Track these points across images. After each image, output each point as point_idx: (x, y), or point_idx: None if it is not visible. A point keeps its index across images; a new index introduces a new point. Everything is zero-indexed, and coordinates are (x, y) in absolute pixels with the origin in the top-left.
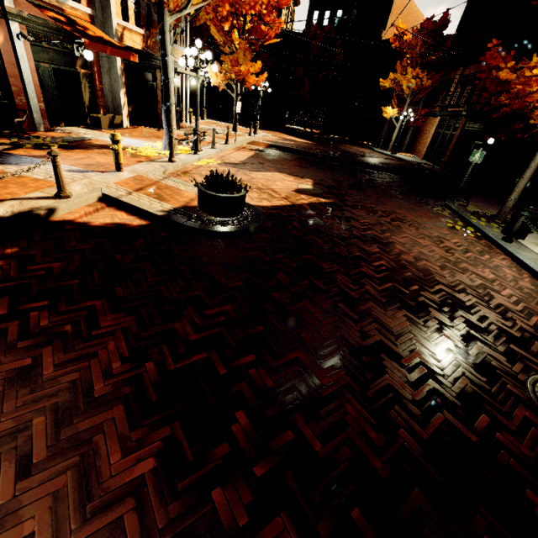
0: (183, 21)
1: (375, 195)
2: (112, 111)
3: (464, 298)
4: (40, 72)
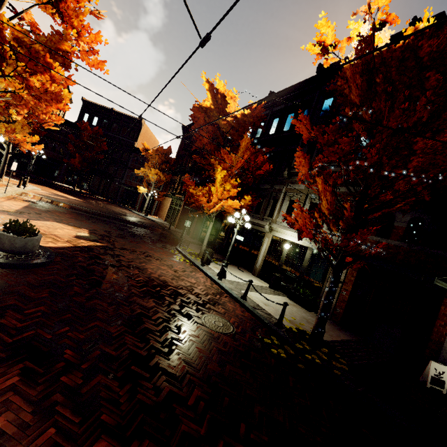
0: None
1: (135, 242)
2: None
3: (181, 291)
4: None
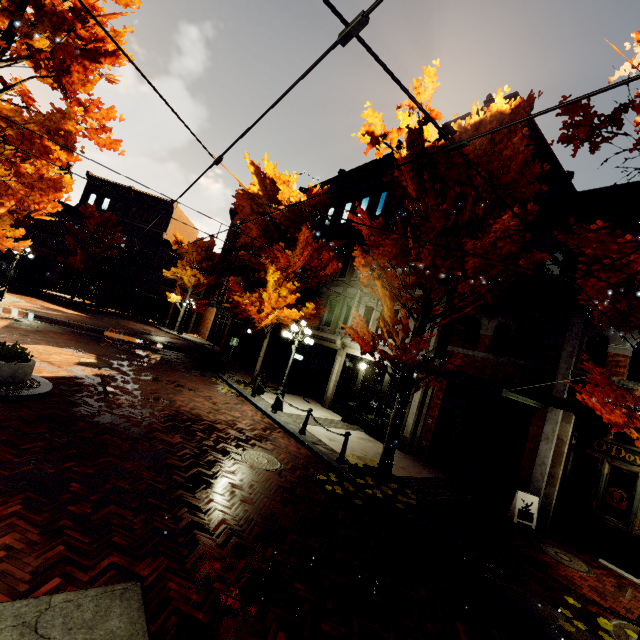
0: None
1: (161, 369)
2: None
3: (219, 426)
4: None
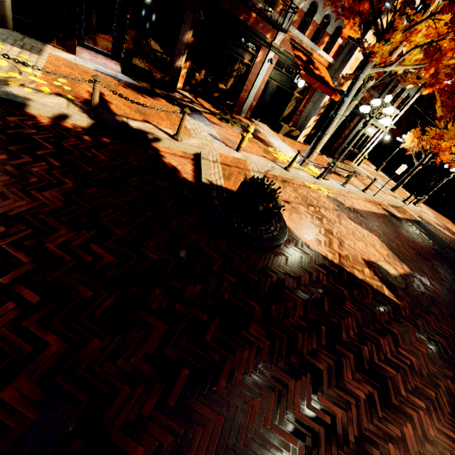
0: (414, 90)
1: None
2: (298, 127)
3: None
4: (268, 85)
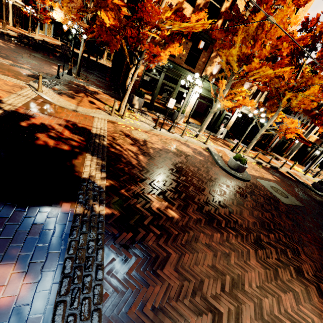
0: None
1: None
2: (287, 153)
3: None
4: (278, 140)
